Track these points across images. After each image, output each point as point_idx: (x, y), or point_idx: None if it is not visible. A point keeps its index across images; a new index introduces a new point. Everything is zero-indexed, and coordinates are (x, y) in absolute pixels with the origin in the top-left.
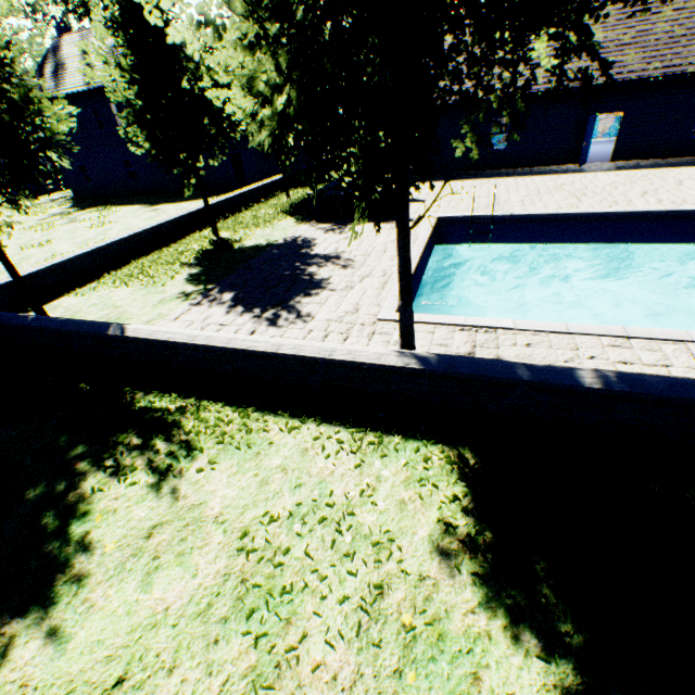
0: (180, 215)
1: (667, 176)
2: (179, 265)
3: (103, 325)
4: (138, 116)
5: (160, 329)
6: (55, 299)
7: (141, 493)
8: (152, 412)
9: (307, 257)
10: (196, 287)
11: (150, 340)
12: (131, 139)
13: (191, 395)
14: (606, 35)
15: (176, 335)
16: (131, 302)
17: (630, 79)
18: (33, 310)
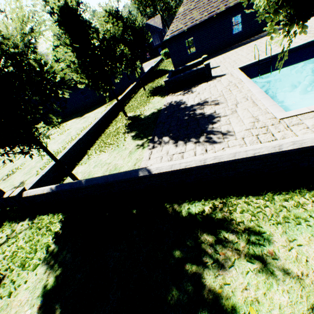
0: (105, 113)
1: None
2: (122, 134)
3: (132, 172)
4: (80, 67)
5: (174, 163)
6: (72, 170)
7: (261, 279)
8: (197, 215)
9: (188, 108)
10: (142, 140)
11: (171, 171)
12: (79, 80)
13: (213, 197)
14: None
15: (189, 163)
16: (114, 158)
17: None
18: (70, 178)
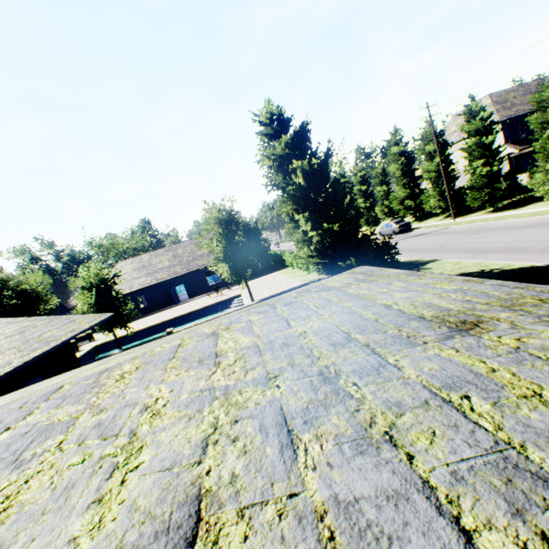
0: None
1: (192, 303)
2: None
3: None
4: None
5: None
6: None
7: None
8: None
9: None
10: None
11: None
12: None
13: None
14: (170, 263)
15: None
16: None
17: (178, 275)
18: None
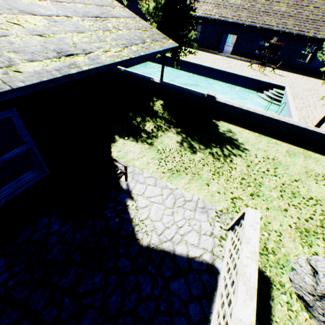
0: None
1: (232, 62)
2: None
3: None
4: None
5: None
6: None
7: None
8: None
9: None
10: None
11: None
12: None
13: None
14: (241, 2)
15: None
16: None
17: (239, 23)
18: None
